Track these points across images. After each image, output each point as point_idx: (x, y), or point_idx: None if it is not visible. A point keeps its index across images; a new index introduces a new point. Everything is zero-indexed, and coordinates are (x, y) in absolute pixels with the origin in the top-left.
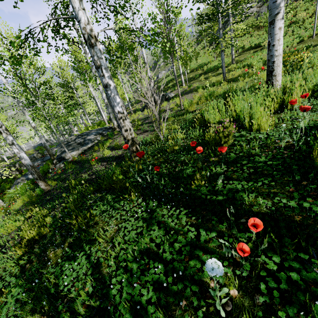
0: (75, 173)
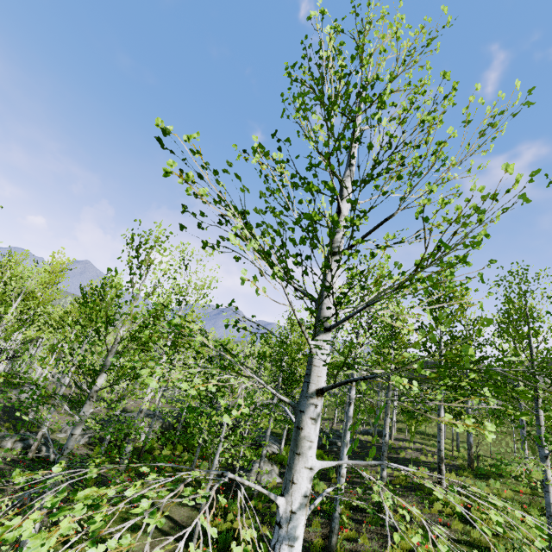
0: (405, 461)
